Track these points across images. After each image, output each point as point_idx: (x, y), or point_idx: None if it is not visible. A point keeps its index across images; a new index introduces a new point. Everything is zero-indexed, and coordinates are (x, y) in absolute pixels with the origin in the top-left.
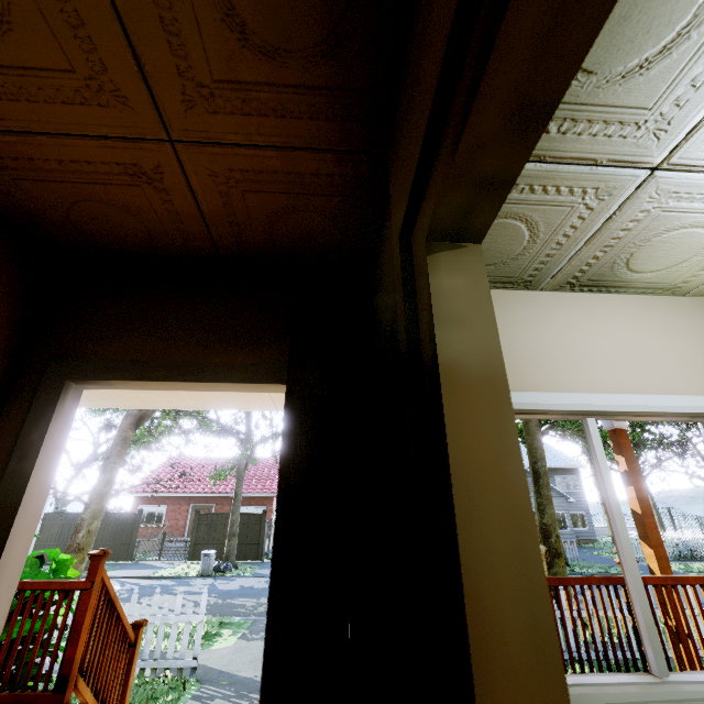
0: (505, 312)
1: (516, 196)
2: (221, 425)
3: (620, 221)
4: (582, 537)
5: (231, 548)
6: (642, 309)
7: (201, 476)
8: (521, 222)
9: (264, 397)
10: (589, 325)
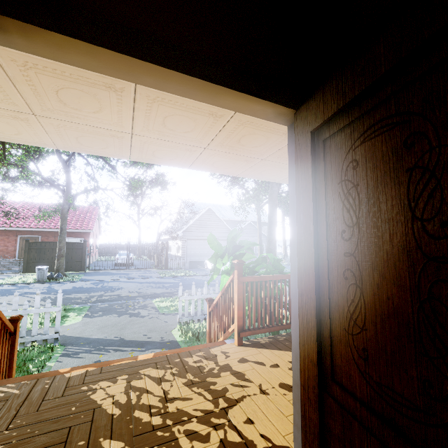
0: None
1: None
2: (43, 177)
3: None
4: None
5: (60, 264)
6: None
7: (25, 216)
8: None
9: (124, 143)
10: None
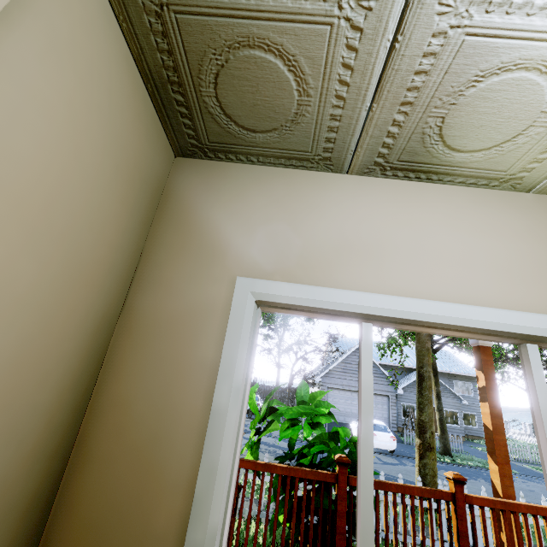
0: (297, 194)
1: (244, 2)
2: None
3: (410, 55)
4: (471, 433)
5: None
6: (470, 203)
7: None
8: (275, 56)
9: None
10: (395, 215)
